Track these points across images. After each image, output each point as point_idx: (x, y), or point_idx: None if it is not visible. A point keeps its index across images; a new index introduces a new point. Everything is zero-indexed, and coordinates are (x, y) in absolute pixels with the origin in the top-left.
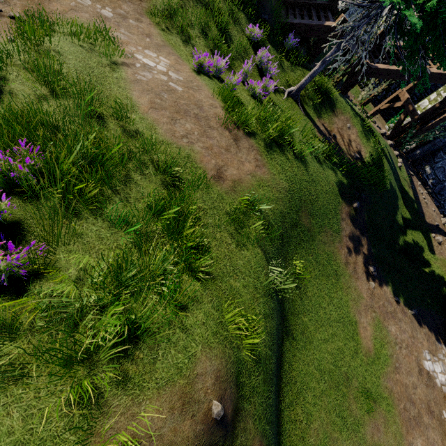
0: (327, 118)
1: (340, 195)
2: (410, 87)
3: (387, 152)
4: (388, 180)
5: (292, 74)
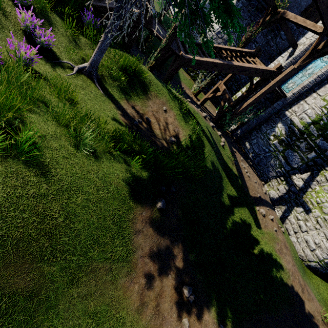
0: (140, 101)
1: (132, 197)
2: (225, 80)
3: (209, 134)
4: (205, 163)
5: (91, 51)
